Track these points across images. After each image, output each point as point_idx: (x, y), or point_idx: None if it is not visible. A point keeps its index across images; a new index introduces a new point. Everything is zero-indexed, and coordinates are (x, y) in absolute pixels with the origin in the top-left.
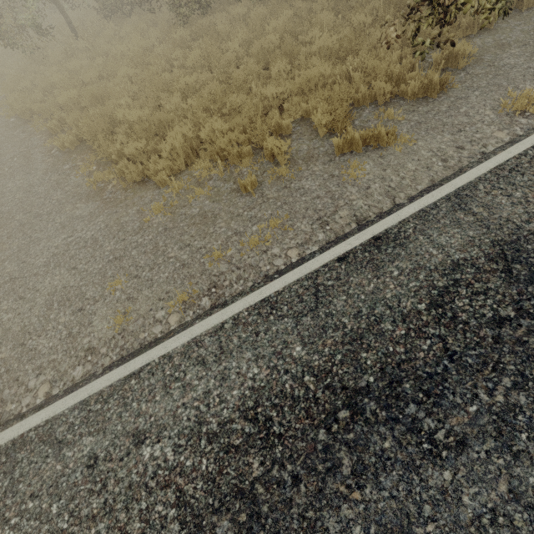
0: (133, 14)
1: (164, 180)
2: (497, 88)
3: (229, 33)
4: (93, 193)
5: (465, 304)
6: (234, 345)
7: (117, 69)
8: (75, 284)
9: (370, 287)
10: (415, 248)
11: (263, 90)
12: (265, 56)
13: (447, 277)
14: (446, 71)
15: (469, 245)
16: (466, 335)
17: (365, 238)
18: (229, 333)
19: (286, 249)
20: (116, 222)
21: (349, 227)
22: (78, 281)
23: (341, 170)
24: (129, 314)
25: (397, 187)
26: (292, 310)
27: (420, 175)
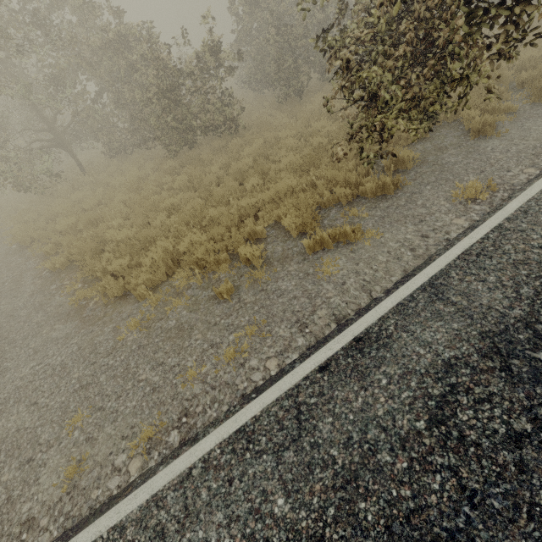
0: (134, 153)
1: (144, 293)
2: (445, 181)
3: (211, 160)
4: (74, 311)
5: (470, 416)
6: (203, 501)
7: (114, 196)
8: (31, 424)
9: (357, 402)
10: (400, 348)
11: (239, 202)
12: (242, 174)
13: (442, 382)
14: (396, 173)
15: (456, 340)
16: (482, 462)
17: (346, 340)
18: (197, 483)
19: (265, 360)
20: (89, 343)
21: (328, 328)
22: (35, 420)
23: (315, 268)
24: (85, 461)
25: (372, 280)
26: (271, 442)
27: (392, 266)
